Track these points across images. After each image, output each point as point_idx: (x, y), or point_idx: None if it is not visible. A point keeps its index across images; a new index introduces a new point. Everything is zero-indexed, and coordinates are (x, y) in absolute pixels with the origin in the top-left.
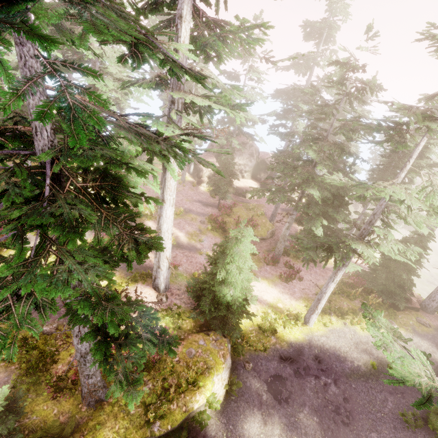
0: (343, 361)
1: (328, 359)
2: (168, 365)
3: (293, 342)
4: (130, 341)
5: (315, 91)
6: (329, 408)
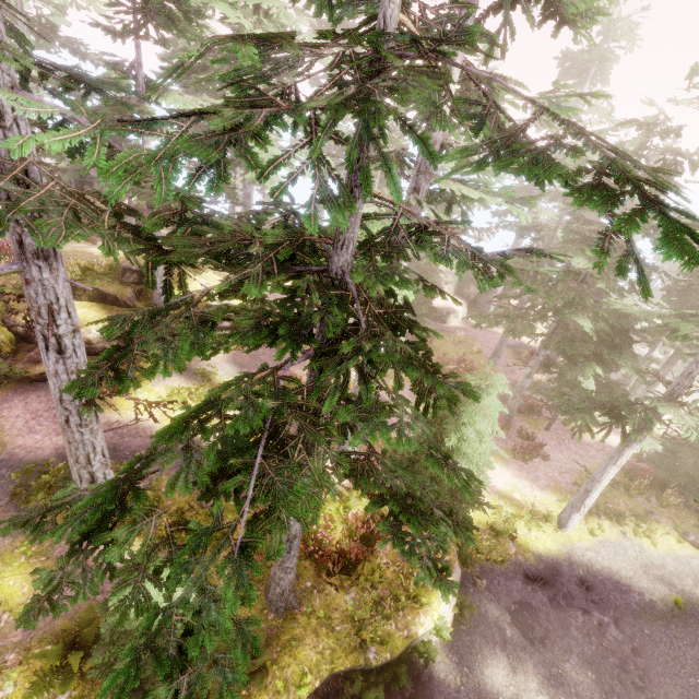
0: (627, 592)
1: (601, 586)
2: (376, 568)
3: (543, 554)
4: (426, 517)
5: (582, 162)
6: (610, 660)
